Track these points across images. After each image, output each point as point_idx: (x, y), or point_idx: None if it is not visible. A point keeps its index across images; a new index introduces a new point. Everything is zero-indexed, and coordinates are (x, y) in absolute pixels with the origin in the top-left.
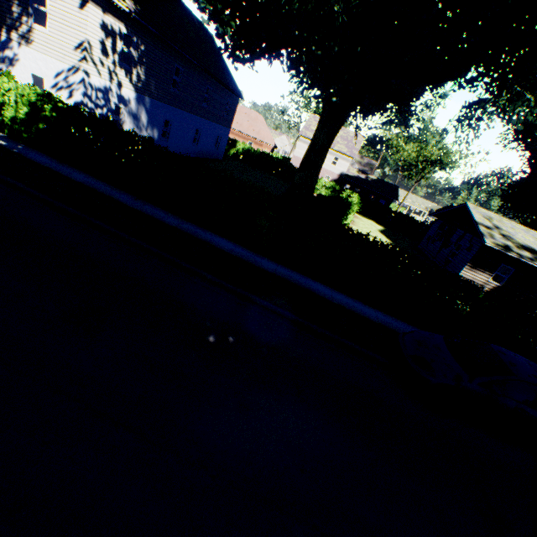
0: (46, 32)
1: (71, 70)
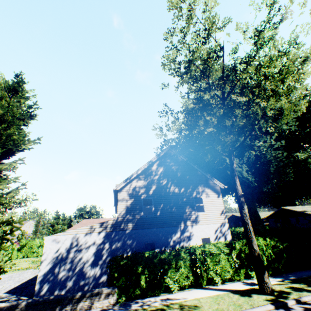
0: (204, 213)
1: (221, 224)
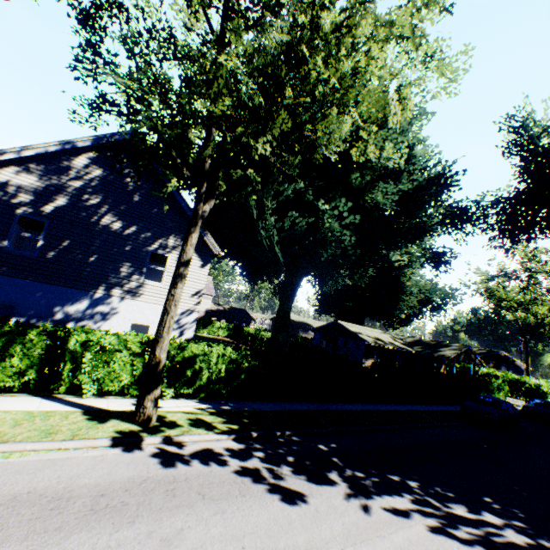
0: (160, 285)
1: (185, 312)
